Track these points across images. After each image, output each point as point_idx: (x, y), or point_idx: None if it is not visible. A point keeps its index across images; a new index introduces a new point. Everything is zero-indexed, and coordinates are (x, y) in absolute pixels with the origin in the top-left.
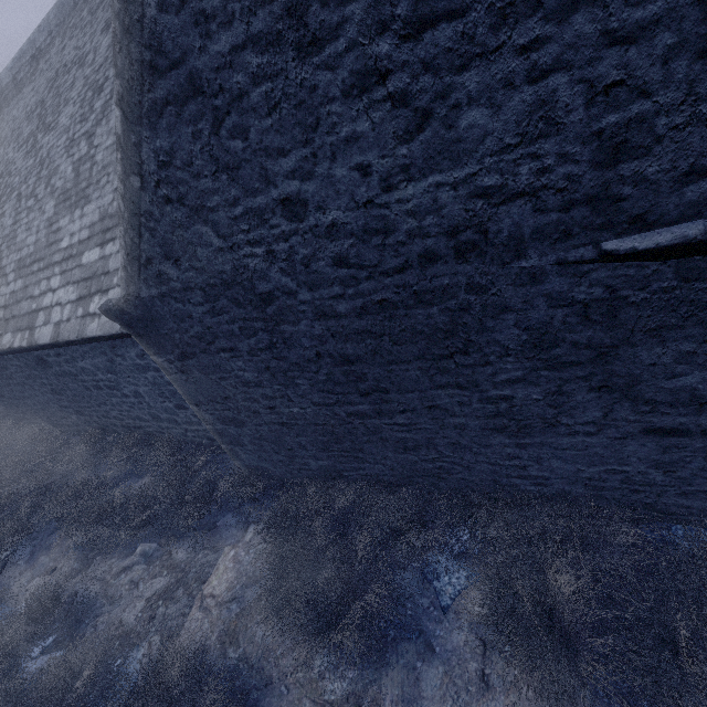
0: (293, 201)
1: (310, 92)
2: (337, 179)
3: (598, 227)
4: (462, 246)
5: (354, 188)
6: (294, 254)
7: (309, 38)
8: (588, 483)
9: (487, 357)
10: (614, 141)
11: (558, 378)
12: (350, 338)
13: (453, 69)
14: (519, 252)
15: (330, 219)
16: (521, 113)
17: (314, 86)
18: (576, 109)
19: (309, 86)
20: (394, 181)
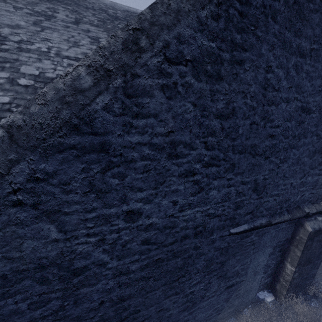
0: (134, 212)
1: (166, 170)
2: (162, 205)
3: (230, 225)
4: (197, 232)
5: (167, 209)
6: (119, 240)
7: (175, 153)
8: (207, 318)
9: (191, 275)
10: (238, 204)
11: (210, 277)
12: (131, 284)
13: (213, 178)
14: (212, 233)
15: (150, 221)
16: (224, 194)
17: (169, 169)
18: (233, 196)
19: (167, 168)
20: (184, 208)
